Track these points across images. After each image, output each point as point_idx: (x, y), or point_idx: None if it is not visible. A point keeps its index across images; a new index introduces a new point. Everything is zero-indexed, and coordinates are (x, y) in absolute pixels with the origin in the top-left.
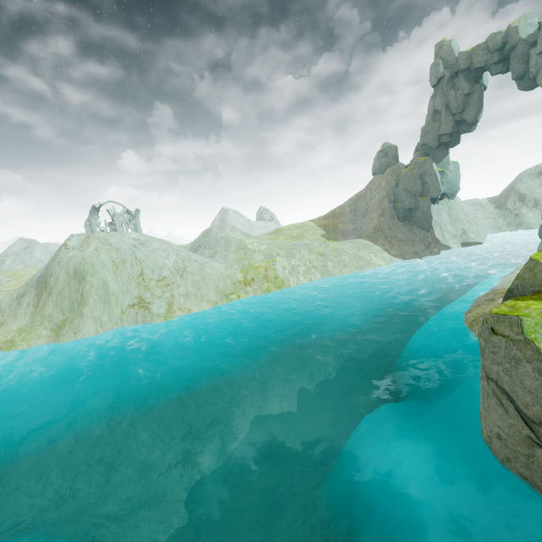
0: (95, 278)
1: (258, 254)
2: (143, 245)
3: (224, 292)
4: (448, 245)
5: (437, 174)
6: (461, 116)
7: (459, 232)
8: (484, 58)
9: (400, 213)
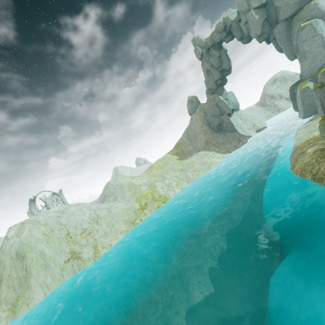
0: (33, 252)
1: (143, 186)
2: (64, 213)
3: (130, 221)
4: (249, 135)
5: (224, 100)
6: (221, 68)
7: (251, 126)
8: (219, 36)
9: (215, 129)
